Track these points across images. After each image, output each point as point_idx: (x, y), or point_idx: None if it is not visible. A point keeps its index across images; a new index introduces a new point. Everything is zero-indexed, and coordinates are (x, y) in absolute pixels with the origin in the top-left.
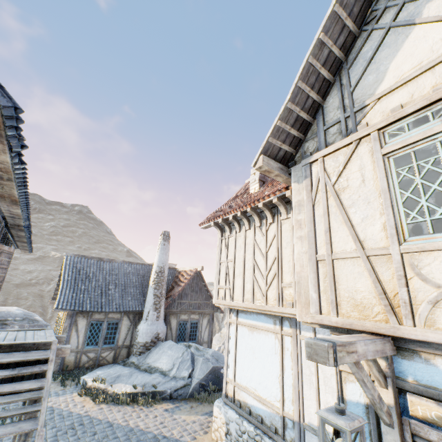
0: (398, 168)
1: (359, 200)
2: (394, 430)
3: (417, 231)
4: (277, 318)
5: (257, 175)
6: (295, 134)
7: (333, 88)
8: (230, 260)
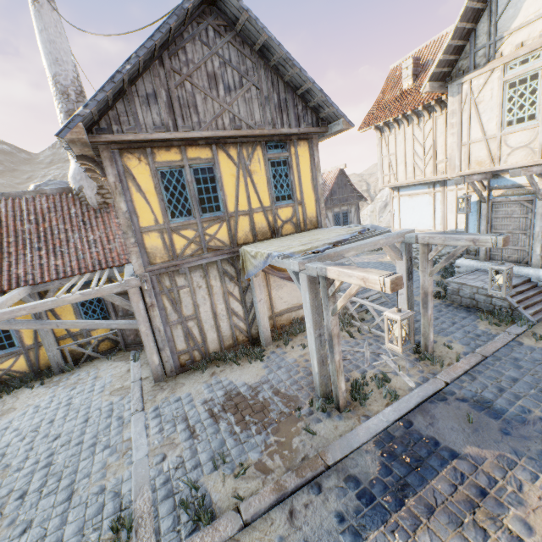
0: (509, 91)
1: (487, 109)
2: (485, 204)
3: (509, 124)
4: (431, 184)
5: (410, 70)
6: (453, 58)
7: (485, 13)
8: (391, 154)
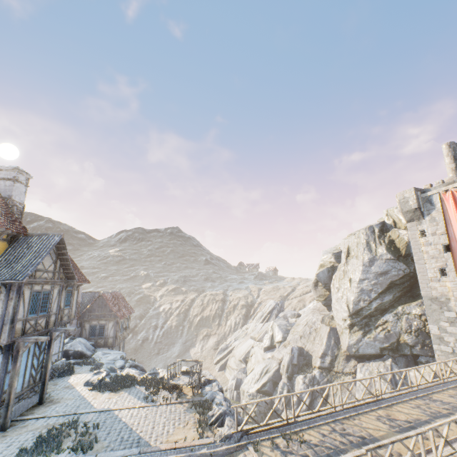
0: None
1: None
2: None
3: None
4: None
5: None
6: None
7: None
8: None
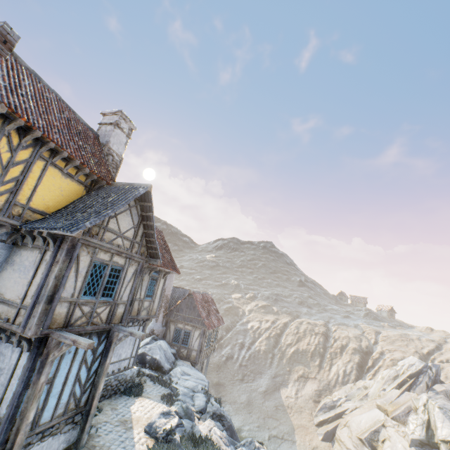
0: None
1: None
2: None
3: None
4: None
5: None
6: None
7: None
8: None
